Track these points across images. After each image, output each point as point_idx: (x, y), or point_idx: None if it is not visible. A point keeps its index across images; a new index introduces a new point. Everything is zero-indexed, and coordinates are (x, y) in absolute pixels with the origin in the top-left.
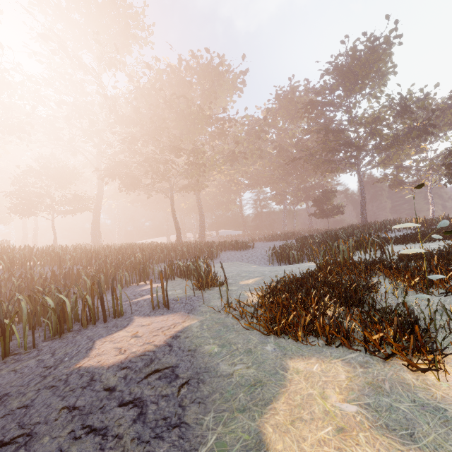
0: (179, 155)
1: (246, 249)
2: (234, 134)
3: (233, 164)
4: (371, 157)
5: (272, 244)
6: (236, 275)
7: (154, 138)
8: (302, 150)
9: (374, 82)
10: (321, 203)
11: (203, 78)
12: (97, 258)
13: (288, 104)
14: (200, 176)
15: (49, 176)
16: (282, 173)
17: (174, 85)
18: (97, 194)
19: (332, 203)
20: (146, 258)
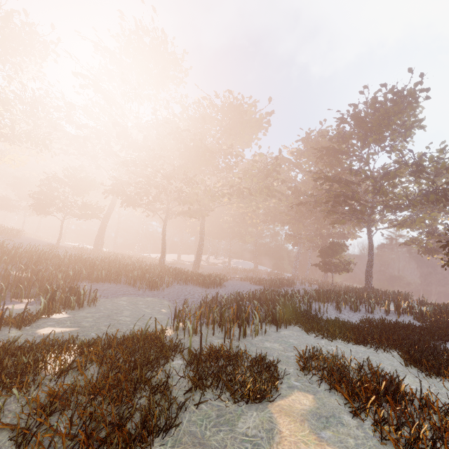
0: (170, 182)
1: (211, 288)
2: (246, 169)
3: (242, 198)
4: (384, 215)
5: (248, 288)
6: (83, 317)
7: (153, 164)
8: (307, 195)
9: (396, 135)
10: (327, 255)
11: (224, 116)
12: (40, 264)
13: (315, 146)
14: (191, 205)
15: (67, 183)
16: (298, 214)
17: (192, 120)
18: (109, 205)
19: (341, 257)
20: (84, 275)
